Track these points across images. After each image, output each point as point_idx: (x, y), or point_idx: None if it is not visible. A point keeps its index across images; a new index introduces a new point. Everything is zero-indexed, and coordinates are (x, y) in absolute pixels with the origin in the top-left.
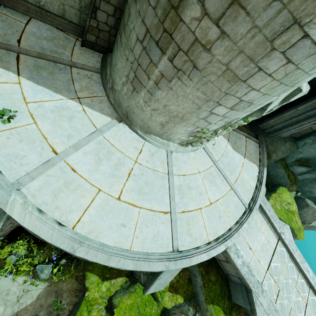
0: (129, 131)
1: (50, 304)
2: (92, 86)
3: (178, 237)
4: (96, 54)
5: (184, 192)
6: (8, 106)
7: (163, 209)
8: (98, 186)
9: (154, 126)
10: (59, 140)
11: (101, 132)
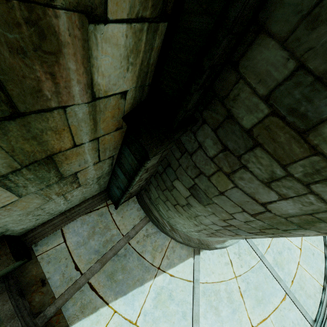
0: (210, 253)
1: None
2: (156, 242)
3: (305, 308)
4: (131, 203)
5: (280, 262)
6: None
7: (281, 296)
8: None
9: None
10: None
11: (197, 281)
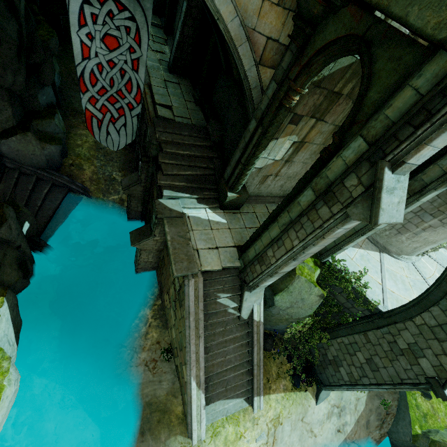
0: (389, 257)
1: (378, 406)
2: None
3: None
4: None
5: None
6: (350, 264)
7: None
8: (406, 298)
9: (407, 249)
10: (375, 276)
11: (383, 263)
